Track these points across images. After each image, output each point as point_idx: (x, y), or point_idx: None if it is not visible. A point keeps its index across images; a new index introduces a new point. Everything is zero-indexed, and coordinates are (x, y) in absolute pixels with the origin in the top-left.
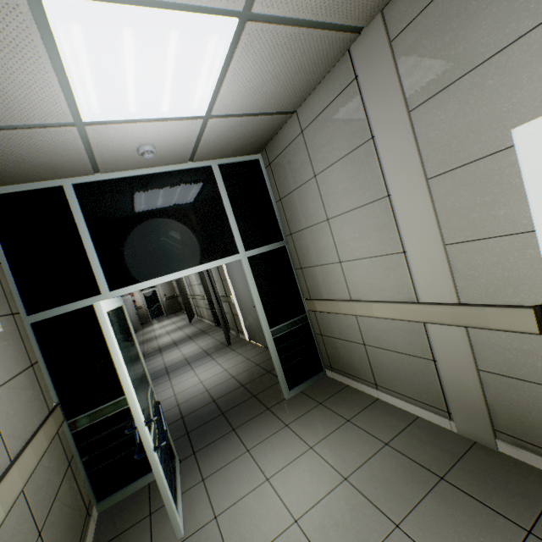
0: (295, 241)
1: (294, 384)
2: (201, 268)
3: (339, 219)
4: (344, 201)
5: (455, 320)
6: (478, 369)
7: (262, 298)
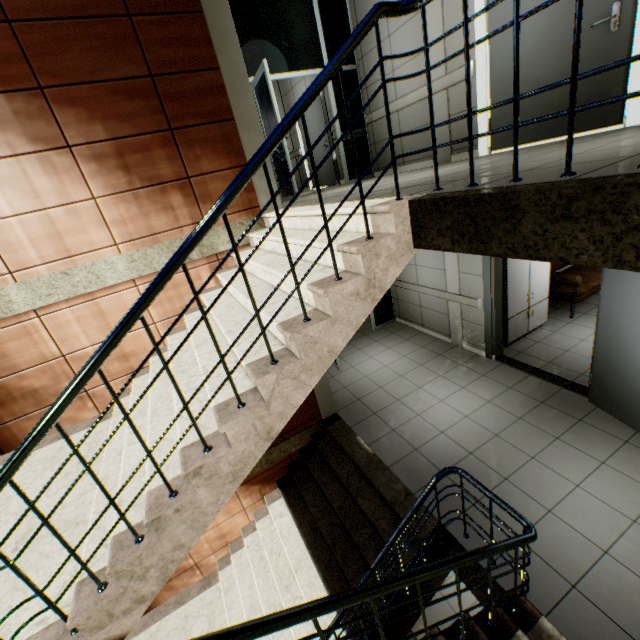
0: (364, 64)
1: (353, 177)
2: (301, 74)
3: (396, 35)
4: (400, 19)
5: (443, 87)
6: (450, 116)
7: (337, 109)
